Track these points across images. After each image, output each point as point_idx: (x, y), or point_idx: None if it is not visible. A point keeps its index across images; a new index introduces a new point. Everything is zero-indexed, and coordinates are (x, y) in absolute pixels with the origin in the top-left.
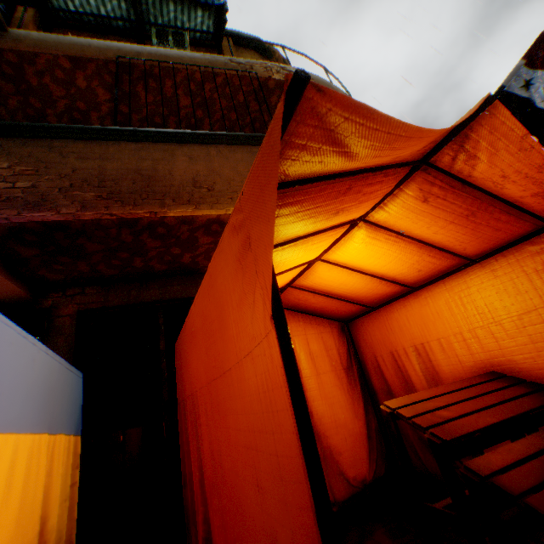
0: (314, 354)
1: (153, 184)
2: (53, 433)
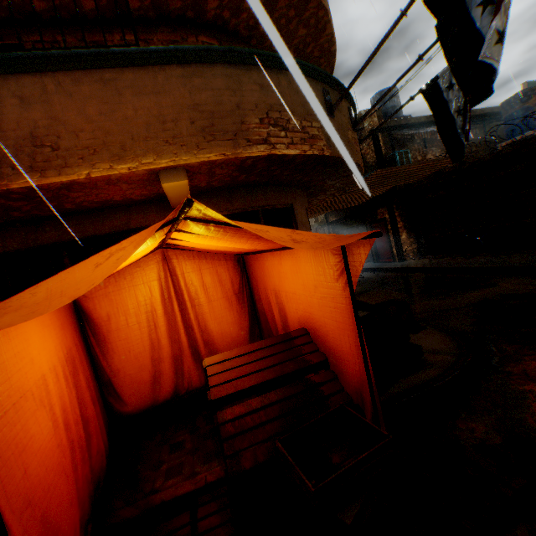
0: (207, 285)
1: None
2: None
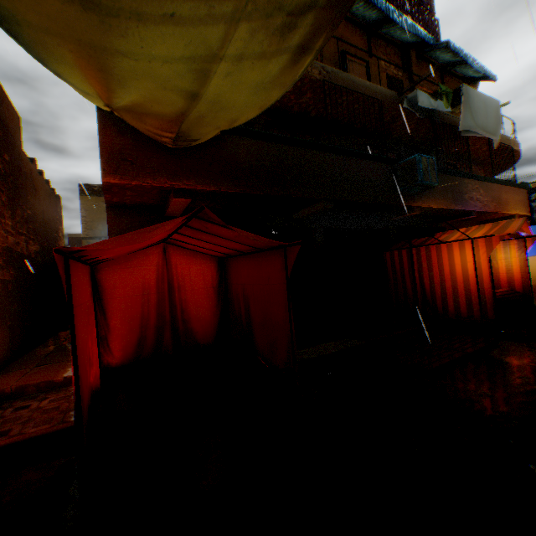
0: None
1: (499, 201)
2: None
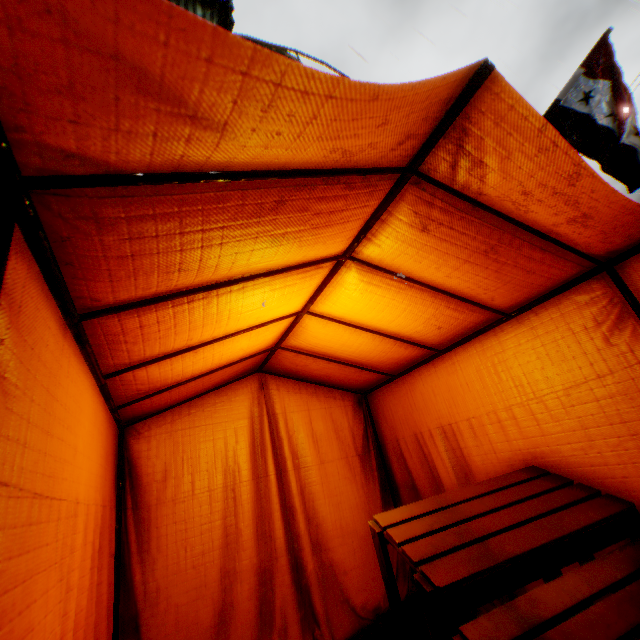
0: (318, 435)
1: None
2: None
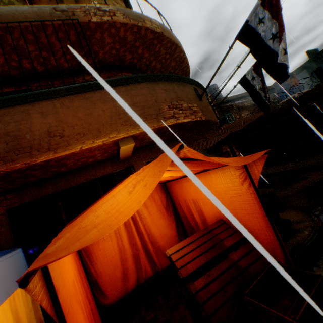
0: (147, 205)
1: (21, 141)
2: (11, 295)
